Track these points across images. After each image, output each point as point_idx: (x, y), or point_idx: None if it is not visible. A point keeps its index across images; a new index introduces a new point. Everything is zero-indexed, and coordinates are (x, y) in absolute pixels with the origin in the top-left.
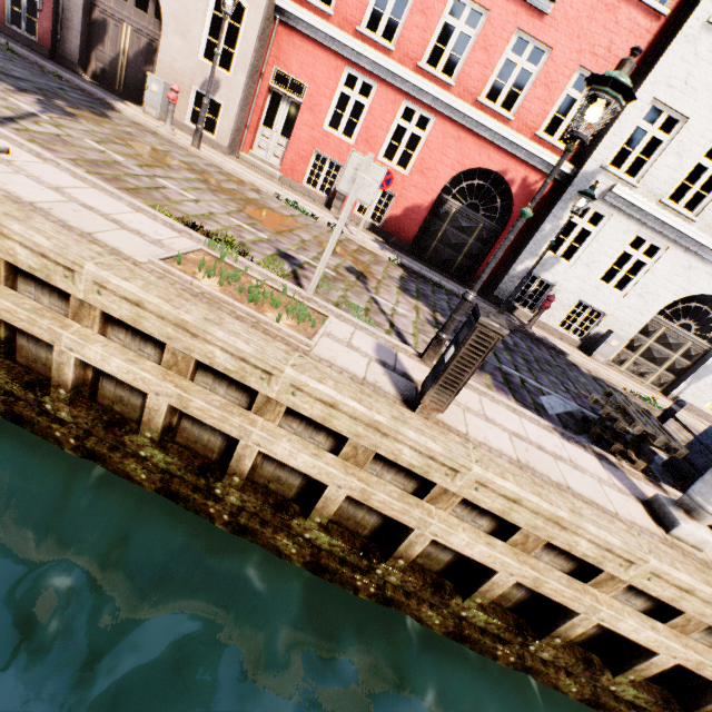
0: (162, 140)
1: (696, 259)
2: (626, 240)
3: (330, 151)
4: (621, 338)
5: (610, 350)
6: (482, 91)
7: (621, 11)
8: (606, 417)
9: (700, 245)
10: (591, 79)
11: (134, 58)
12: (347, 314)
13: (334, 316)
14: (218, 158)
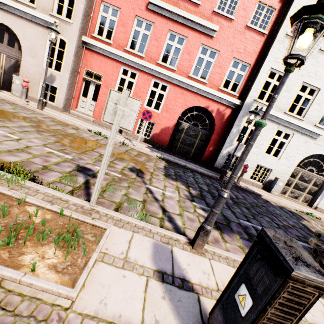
0: (17, 107)
1: (308, 138)
2: (273, 132)
3: None
4: (283, 181)
5: (279, 188)
6: (190, 71)
7: (246, 34)
8: (320, 251)
9: (308, 131)
10: (300, 12)
11: (8, 69)
12: (126, 216)
13: (113, 223)
14: (54, 113)
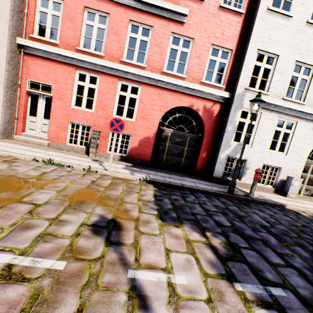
0: None
1: None
2: (274, 124)
3: (80, 120)
4: (298, 179)
5: (296, 189)
6: (163, 66)
7: (221, 15)
8: None
9: (312, 115)
10: None
11: None
12: None
13: None
14: None
